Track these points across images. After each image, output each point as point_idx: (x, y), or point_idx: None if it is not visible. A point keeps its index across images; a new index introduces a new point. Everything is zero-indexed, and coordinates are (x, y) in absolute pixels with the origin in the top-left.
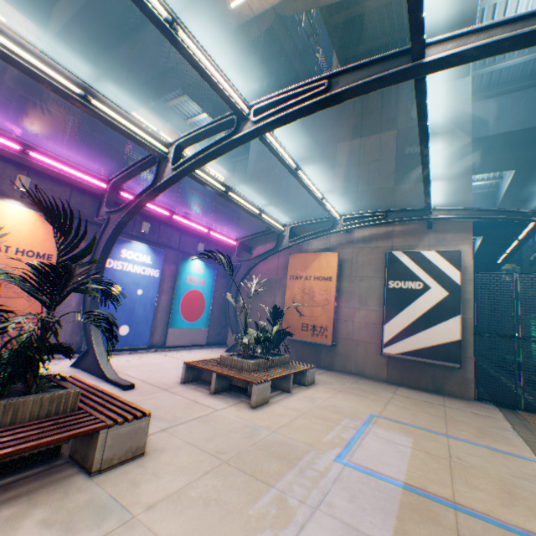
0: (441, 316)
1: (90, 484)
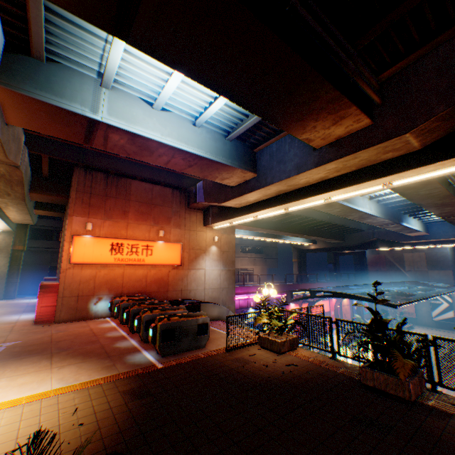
0: (447, 310)
1: None
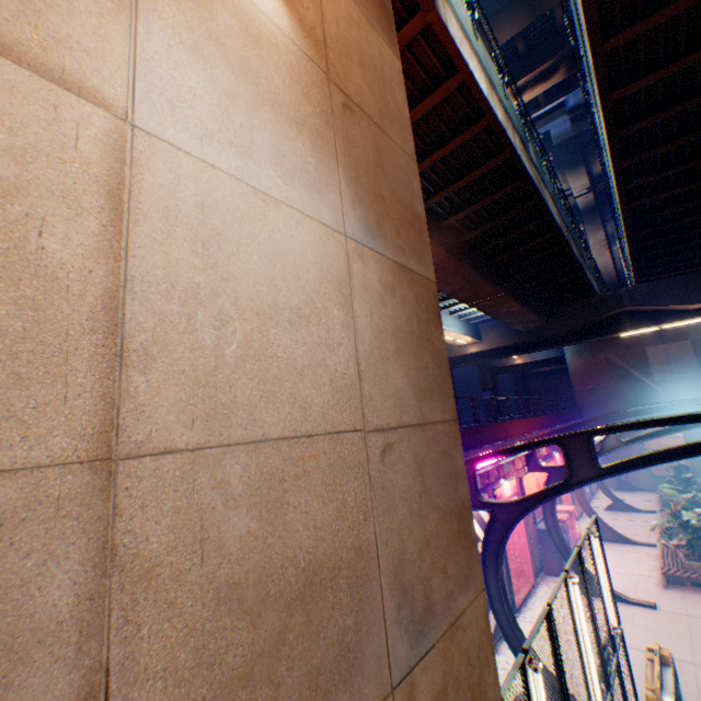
0: None
1: None
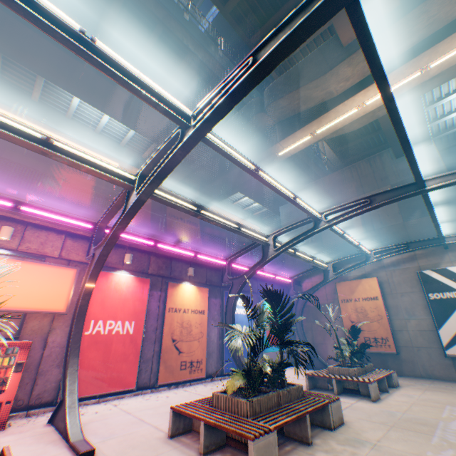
0: None
1: (336, 433)
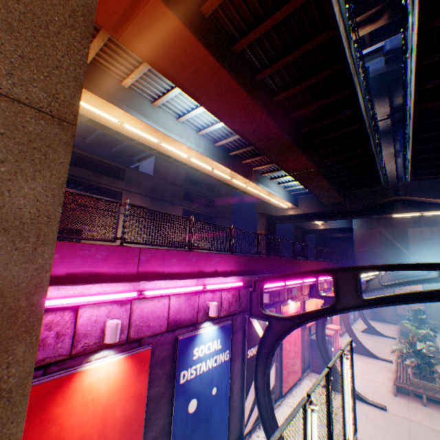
0: None
1: None
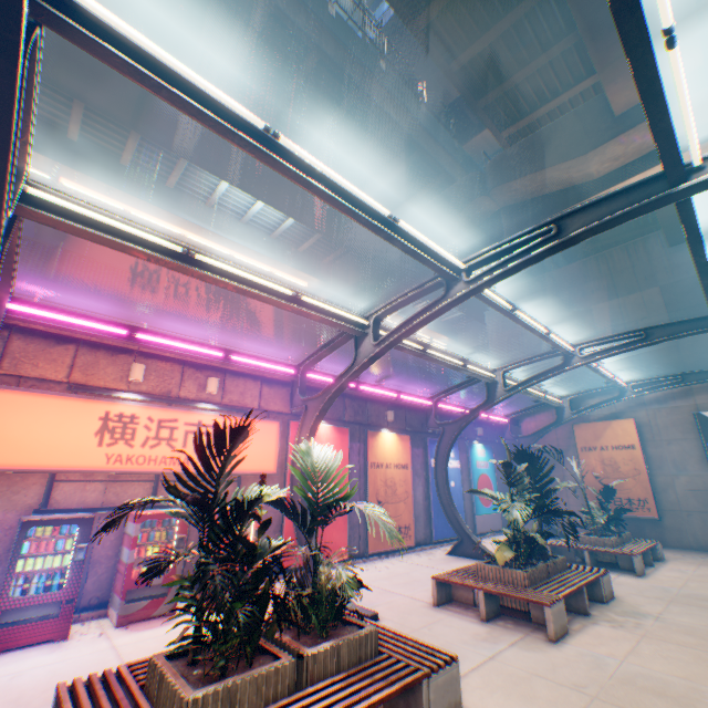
0: None
1: (609, 605)
